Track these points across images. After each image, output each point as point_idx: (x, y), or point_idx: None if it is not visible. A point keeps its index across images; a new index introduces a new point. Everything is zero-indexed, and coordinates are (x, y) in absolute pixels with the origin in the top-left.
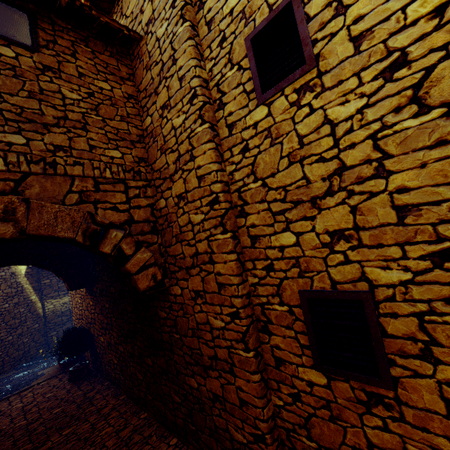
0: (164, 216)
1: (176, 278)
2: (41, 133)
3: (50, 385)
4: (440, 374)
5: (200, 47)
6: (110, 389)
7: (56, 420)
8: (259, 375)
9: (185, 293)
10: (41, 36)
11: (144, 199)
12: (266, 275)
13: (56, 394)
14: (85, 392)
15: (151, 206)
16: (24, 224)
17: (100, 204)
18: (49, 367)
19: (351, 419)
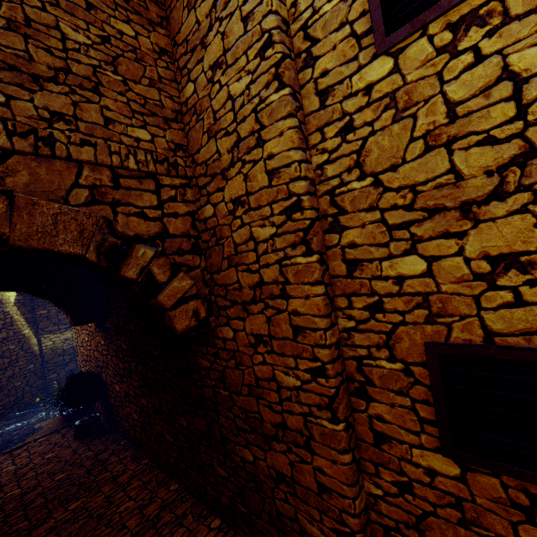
0: (211, 229)
1: (227, 316)
2: (29, 89)
3: (50, 443)
4: None
5: None
6: (129, 450)
7: (60, 489)
8: (350, 455)
9: (240, 337)
10: None
11: (182, 204)
12: (370, 318)
13: (59, 454)
14: (96, 453)
15: (192, 215)
16: (6, 230)
17: (121, 207)
18: (49, 419)
19: (496, 527)
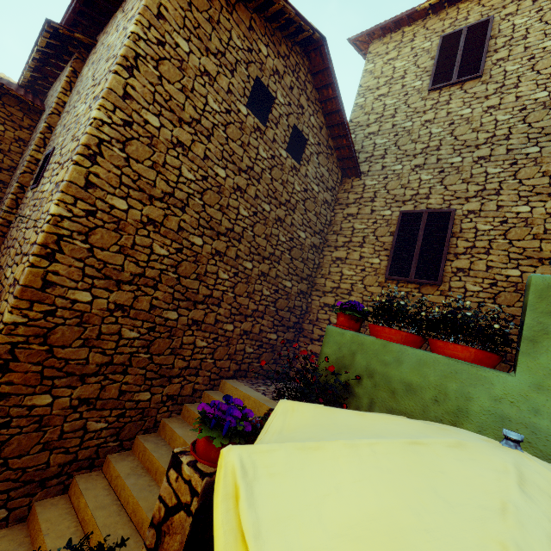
0: None
1: None
2: None
3: None
4: None
5: (49, 140)
6: None
7: None
8: None
9: None
10: None
11: None
12: None
13: None
14: None
15: None
16: None
17: None
18: None
19: None
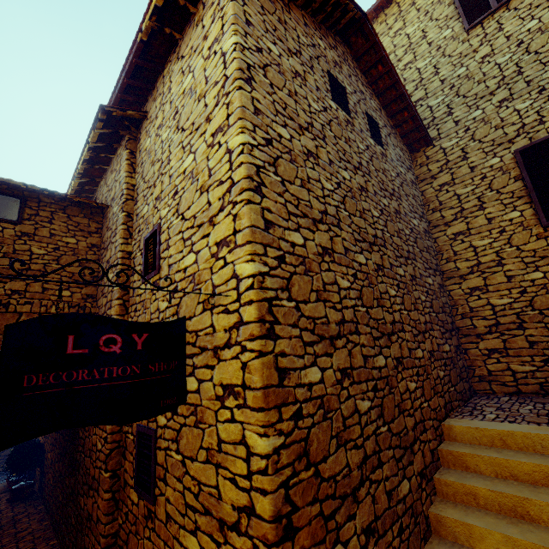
0: None
1: None
2: (5, 282)
3: None
4: (167, 492)
5: (132, 228)
6: (40, 514)
7: None
8: (110, 494)
9: None
10: (27, 212)
11: None
12: None
13: None
14: (15, 514)
15: None
16: None
17: None
18: None
19: (141, 532)
